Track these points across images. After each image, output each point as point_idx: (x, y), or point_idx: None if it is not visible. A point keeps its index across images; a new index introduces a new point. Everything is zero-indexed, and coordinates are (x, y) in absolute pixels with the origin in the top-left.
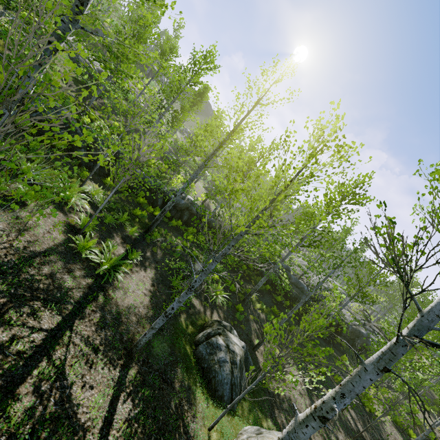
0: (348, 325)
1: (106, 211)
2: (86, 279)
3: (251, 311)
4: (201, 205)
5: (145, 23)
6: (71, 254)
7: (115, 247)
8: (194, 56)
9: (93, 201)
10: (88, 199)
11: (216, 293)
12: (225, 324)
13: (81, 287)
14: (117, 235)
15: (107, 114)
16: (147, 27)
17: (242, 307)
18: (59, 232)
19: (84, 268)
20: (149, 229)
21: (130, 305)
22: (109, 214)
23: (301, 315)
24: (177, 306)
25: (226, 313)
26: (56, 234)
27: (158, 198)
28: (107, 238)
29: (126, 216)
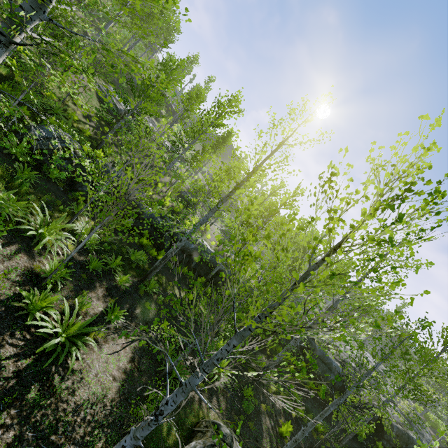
0: (392, 424)
1: (94, 253)
2: (20, 360)
3: (264, 397)
4: (214, 249)
5: (171, 65)
6: (12, 318)
7: (91, 303)
8: (219, 100)
9: (82, 240)
10: (72, 239)
11: (218, 370)
12: (224, 432)
13: (2, 378)
14: (100, 285)
15: (108, 144)
16: (173, 69)
17: (252, 393)
18: (9, 282)
19: (26, 340)
20: (145, 277)
21: (82, 403)
22: (99, 257)
23: (328, 402)
24: (131, 445)
25: (230, 400)
26: (1, 286)
27: (165, 240)
28: (84, 290)
29: (119, 261)
